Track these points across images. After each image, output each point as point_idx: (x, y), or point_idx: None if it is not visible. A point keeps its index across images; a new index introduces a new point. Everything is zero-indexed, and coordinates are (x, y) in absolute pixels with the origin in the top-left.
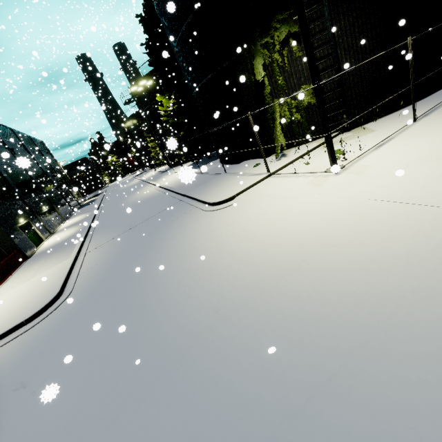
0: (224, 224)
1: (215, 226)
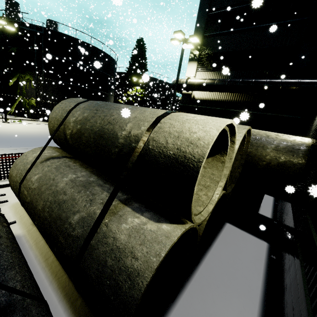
0: None
1: None
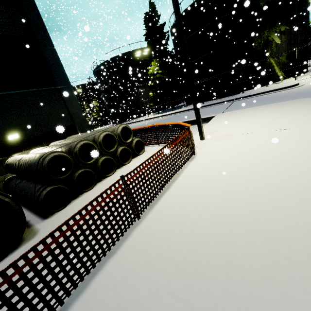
0: None
1: None
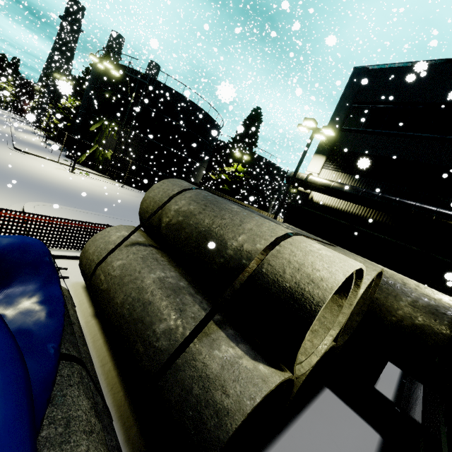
0: (4, 150)
1: None
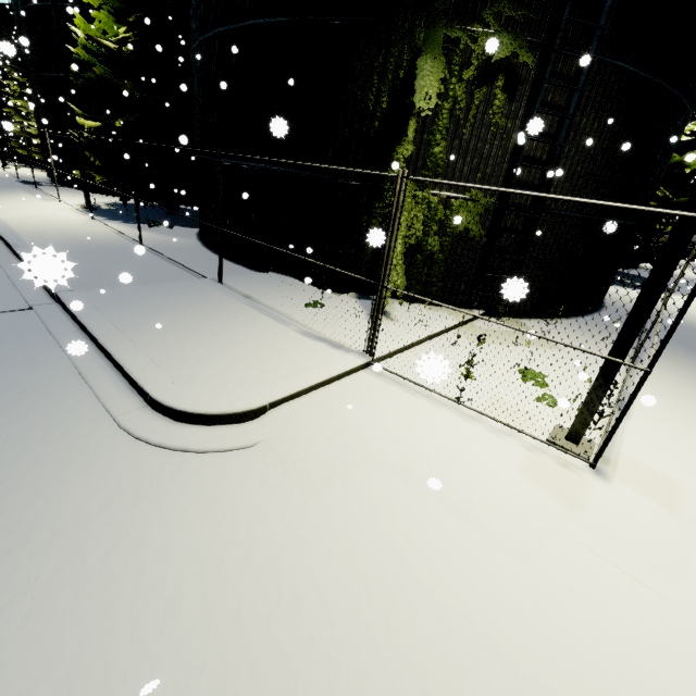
0: (216, 621)
1: (163, 622)
